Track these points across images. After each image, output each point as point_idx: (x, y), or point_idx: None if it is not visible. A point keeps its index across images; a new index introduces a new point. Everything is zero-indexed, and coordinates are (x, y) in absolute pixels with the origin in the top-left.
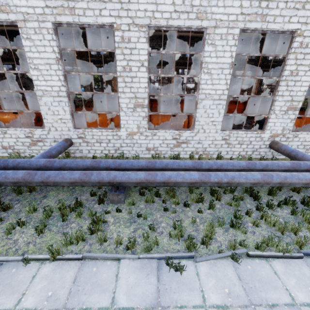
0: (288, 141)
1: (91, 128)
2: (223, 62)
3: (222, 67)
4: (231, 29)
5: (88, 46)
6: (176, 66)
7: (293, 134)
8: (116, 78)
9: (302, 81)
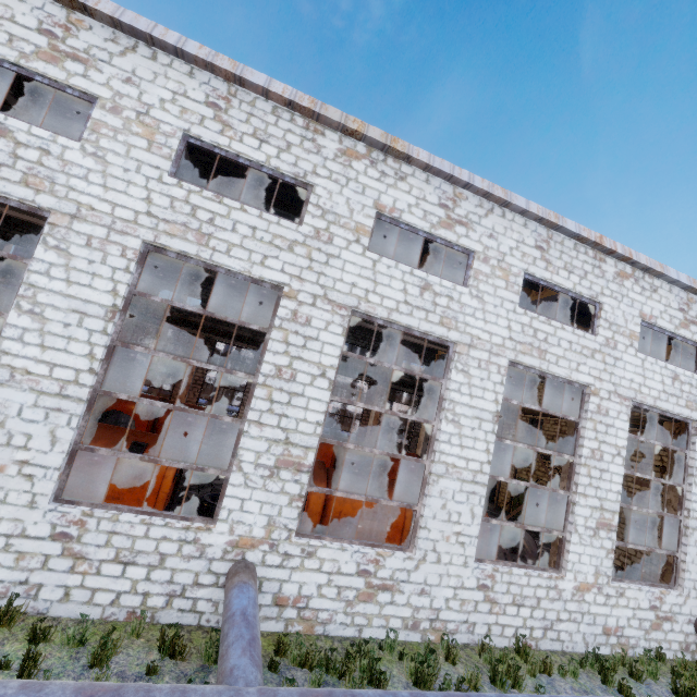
0: (289, 566)
1: None
2: (88, 298)
3: (82, 310)
4: (120, 234)
5: (2, 239)
6: (206, 333)
7: (301, 544)
8: None
9: (307, 397)
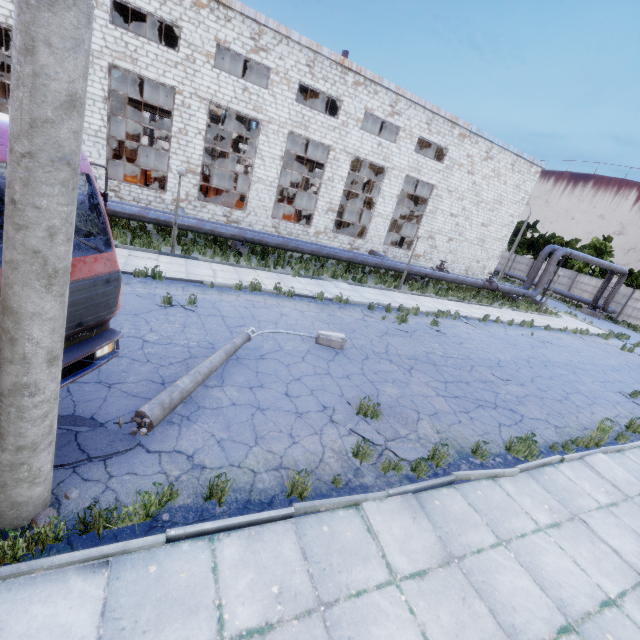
0: (197, 210)
1: None
2: (94, 93)
3: (93, 98)
4: (98, 59)
5: None
6: (133, 103)
7: (200, 203)
8: (2, 85)
9: (194, 144)
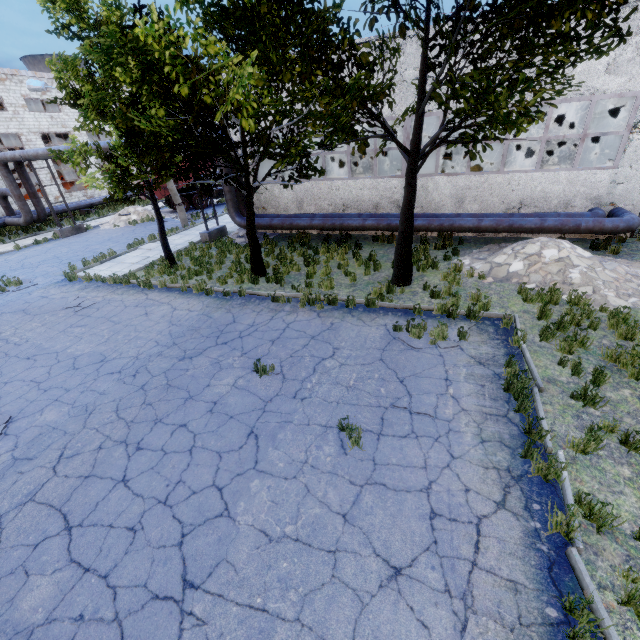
0: None
1: (27, 200)
2: None
3: None
4: (82, 132)
5: None
6: None
7: None
8: None
9: None
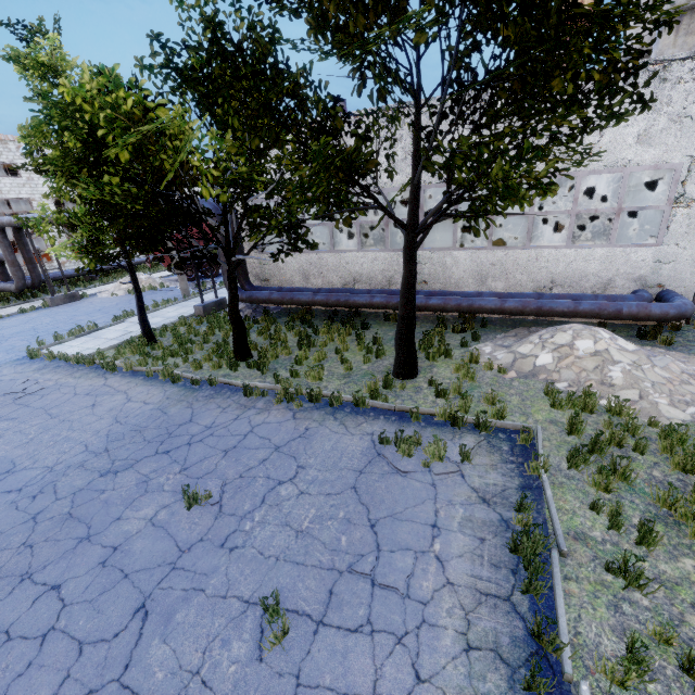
0: None
1: None
2: None
3: None
4: None
5: None
6: None
7: None
8: None
9: None
